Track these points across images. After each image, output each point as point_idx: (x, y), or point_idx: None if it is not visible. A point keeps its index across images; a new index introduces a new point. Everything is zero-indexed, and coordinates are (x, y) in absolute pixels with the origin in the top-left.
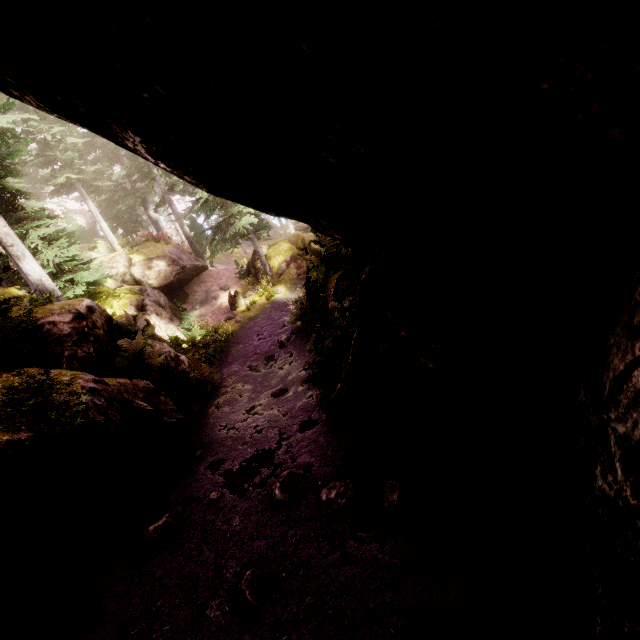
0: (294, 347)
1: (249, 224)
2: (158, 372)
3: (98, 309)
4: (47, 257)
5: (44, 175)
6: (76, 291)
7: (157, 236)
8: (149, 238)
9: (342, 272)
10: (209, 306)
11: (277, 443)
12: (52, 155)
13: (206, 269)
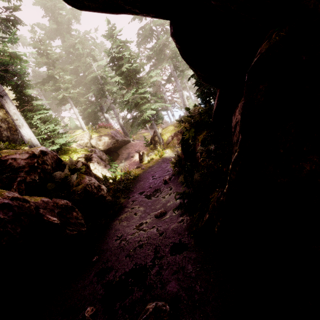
0: (173, 184)
1: (151, 116)
2: (81, 195)
3: (51, 153)
4: (41, 129)
5: (54, 95)
6: (53, 147)
7: (106, 125)
8: (102, 126)
9: (206, 132)
10: (129, 161)
11: (151, 261)
12: (59, 86)
13: (129, 142)
